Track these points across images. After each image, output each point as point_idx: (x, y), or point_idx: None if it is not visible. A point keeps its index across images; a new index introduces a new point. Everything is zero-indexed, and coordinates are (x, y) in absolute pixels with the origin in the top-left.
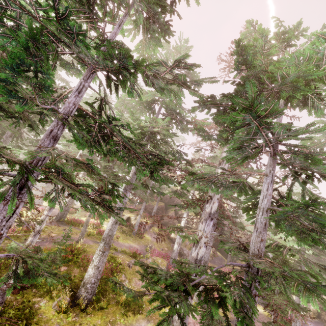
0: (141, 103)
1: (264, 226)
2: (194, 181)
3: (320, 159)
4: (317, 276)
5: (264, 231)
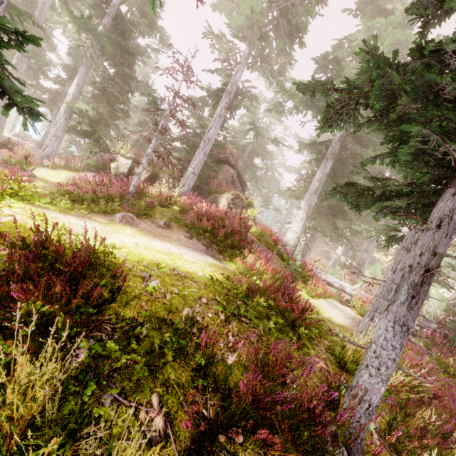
0: None
1: None
2: None
3: None
4: None
5: None
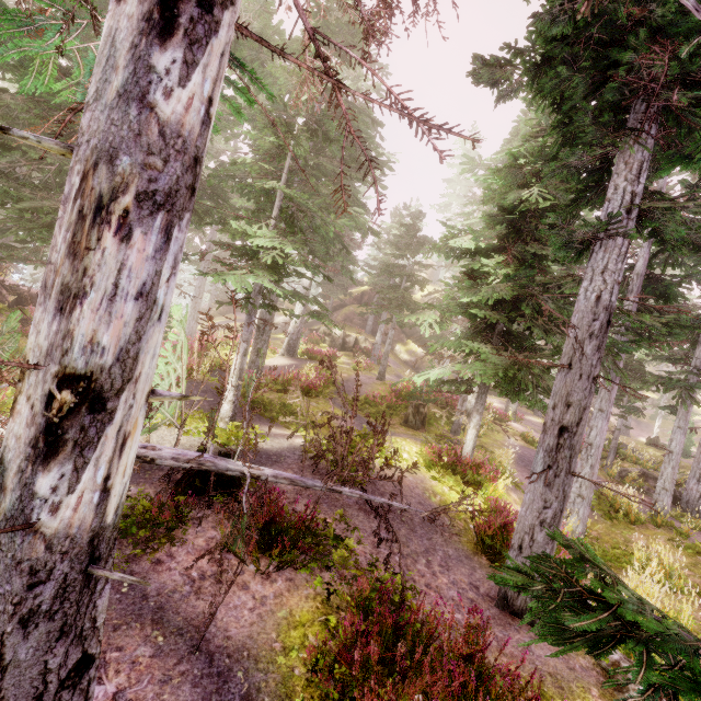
0: None
1: None
2: None
3: None
4: None
5: None
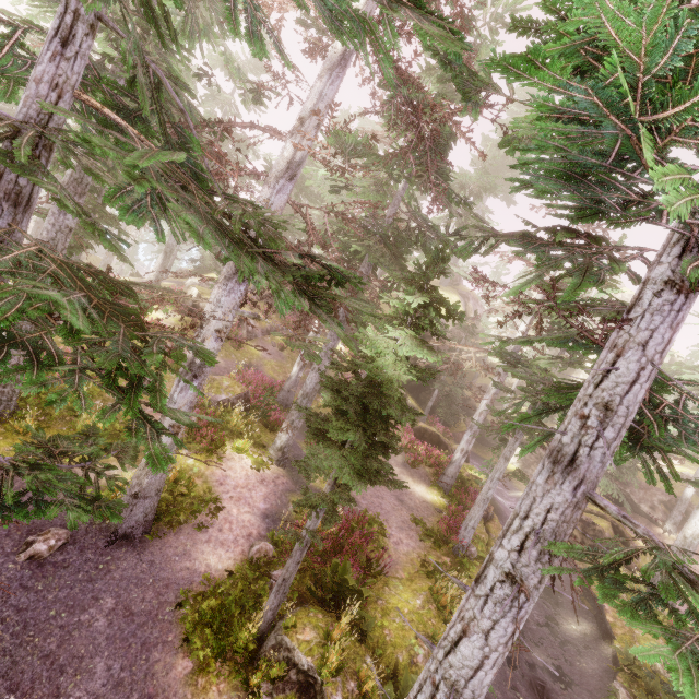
0: None
1: None
2: None
3: None
4: None
5: None
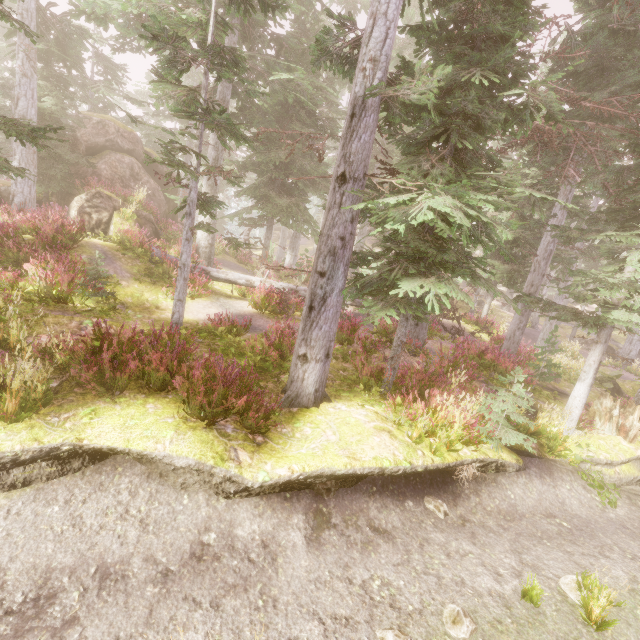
0: None
1: None
2: None
3: None
4: None
5: None
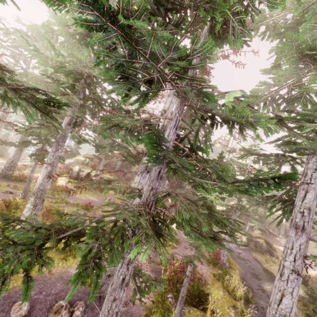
0: (72, 35)
1: (158, 174)
2: (111, 129)
3: (213, 95)
4: (189, 222)
5: (156, 179)
